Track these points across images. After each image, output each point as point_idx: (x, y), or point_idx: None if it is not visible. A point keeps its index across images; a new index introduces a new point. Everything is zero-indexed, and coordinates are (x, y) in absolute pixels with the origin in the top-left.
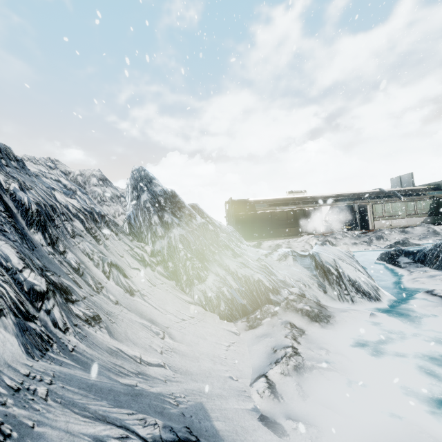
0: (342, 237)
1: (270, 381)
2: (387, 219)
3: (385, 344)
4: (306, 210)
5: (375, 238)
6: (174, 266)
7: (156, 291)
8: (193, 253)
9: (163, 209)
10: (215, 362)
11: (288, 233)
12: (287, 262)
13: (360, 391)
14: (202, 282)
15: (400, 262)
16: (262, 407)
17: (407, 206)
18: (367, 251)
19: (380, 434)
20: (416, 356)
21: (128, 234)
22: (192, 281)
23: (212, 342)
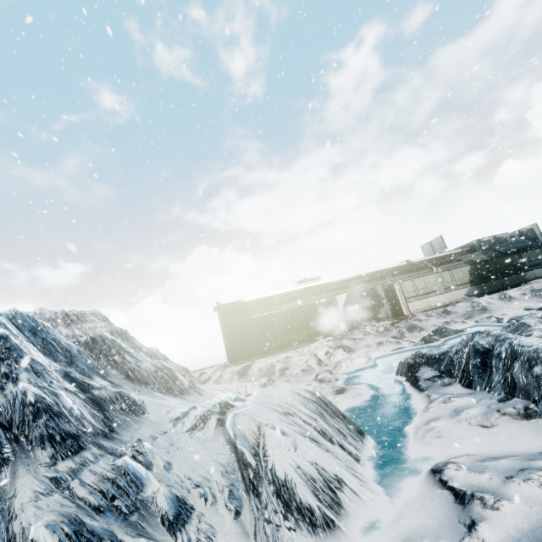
0: (364, 336)
1: None
2: (423, 299)
3: None
4: (317, 304)
5: (406, 330)
6: None
7: None
8: None
9: None
10: None
11: (298, 339)
12: (206, 430)
13: None
14: None
15: (421, 378)
16: None
17: (442, 277)
18: (395, 352)
19: None
20: None
21: None
22: None
23: None
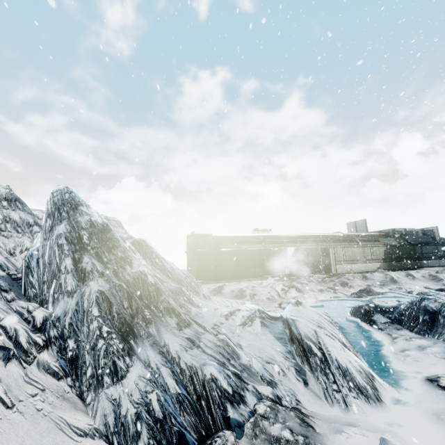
0: (308, 282)
1: None
2: (348, 264)
3: None
4: (271, 250)
5: (340, 284)
6: (77, 347)
7: (5, 424)
8: (114, 323)
9: (84, 248)
10: None
11: (252, 274)
12: (254, 327)
13: None
14: (117, 380)
15: (377, 321)
16: None
17: (364, 251)
18: (334, 299)
19: None
20: None
21: (8, 289)
22: (100, 379)
23: None
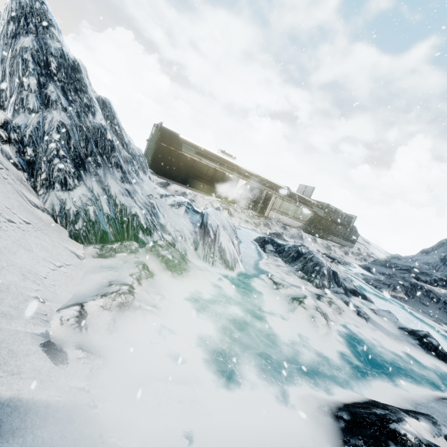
0: (241, 212)
1: (84, 311)
2: (280, 214)
3: (214, 304)
4: (226, 175)
5: (263, 224)
6: (34, 155)
7: None
8: (70, 152)
9: (50, 76)
10: (25, 278)
11: (201, 187)
12: (179, 210)
13: (169, 335)
14: (66, 190)
15: (267, 248)
16: (56, 333)
17: (297, 210)
18: (252, 230)
19: (160, 371)
20: (230, 317)
21: None
22: (52, 184)
23: (38, 257)
